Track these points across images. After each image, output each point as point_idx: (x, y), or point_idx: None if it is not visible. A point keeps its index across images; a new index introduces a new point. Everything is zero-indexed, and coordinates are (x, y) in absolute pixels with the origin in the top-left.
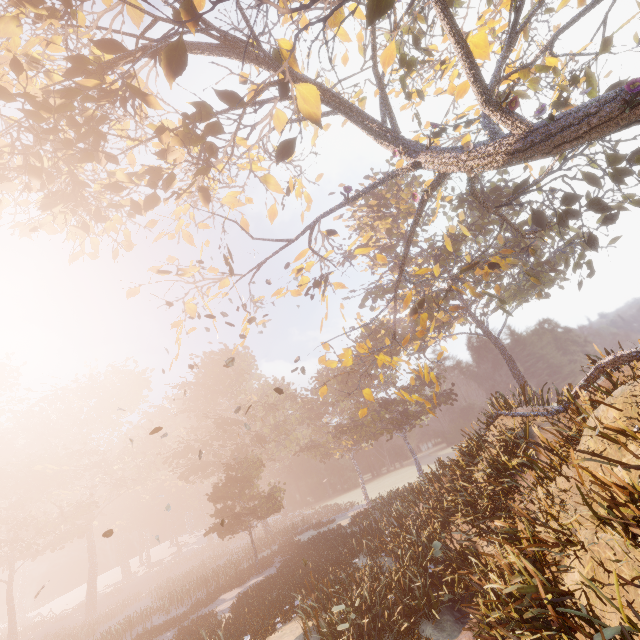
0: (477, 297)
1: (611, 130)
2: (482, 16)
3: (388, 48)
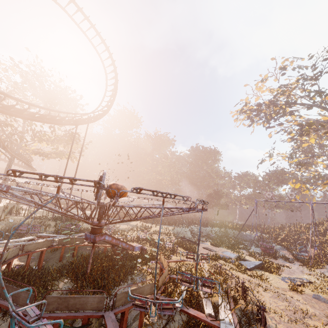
0: None
1: None
2: None
3: None
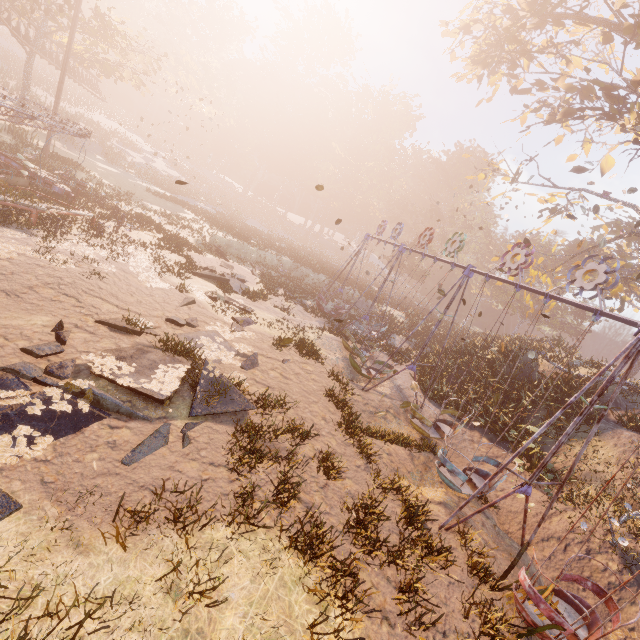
0: (611, 295)
1: None
2: None
3: None
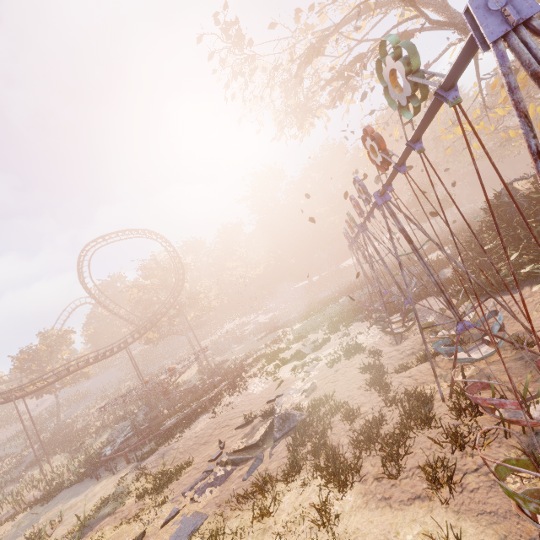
0: None
1: None
2: None
3: None
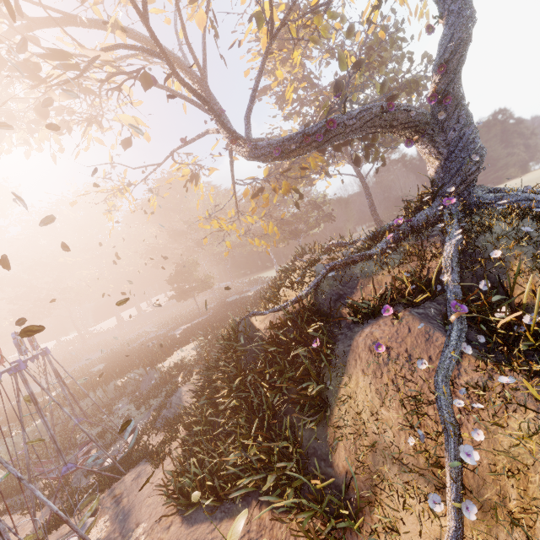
0: (285, 194)
1: (283, 160)
2: (258, 0)
3: (199, 13)
